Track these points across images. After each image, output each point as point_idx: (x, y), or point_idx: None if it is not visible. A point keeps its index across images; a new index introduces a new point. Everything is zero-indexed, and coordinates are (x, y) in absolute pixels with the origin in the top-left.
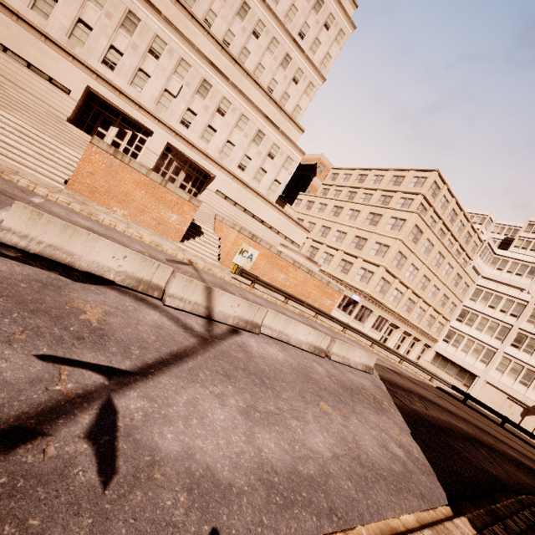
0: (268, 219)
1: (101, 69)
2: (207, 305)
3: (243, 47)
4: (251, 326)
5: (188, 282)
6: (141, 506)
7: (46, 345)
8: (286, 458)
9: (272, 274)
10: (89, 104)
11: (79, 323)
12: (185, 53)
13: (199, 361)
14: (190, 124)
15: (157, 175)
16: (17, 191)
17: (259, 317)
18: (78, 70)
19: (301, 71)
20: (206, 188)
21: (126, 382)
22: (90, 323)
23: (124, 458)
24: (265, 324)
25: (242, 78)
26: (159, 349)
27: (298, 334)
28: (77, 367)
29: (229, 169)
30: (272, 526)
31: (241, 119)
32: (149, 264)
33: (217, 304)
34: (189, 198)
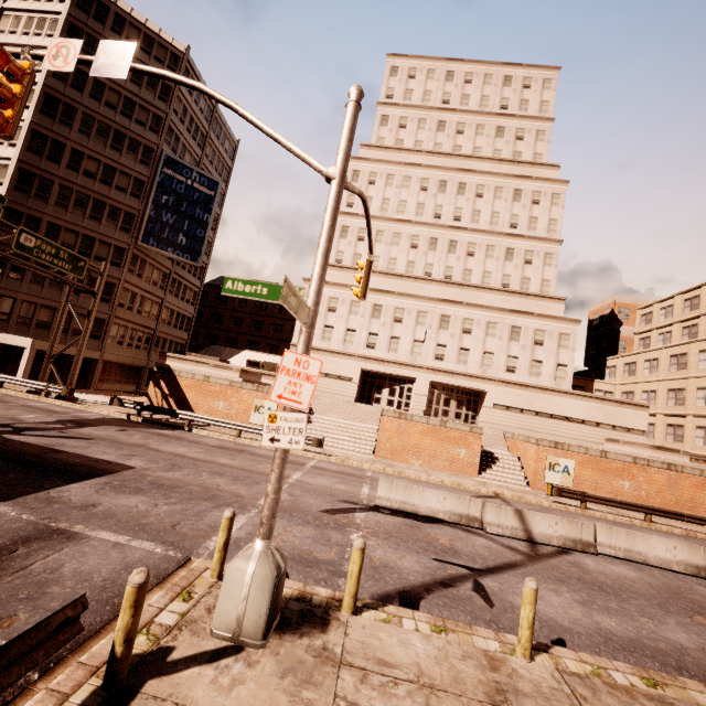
0: (573, 412)
1: (367, 352)
2: (524, 528)
3: (464, 270)
4: (581, 545)
5: (498, 508)
6: (512, 618)
7: (432, 554)
8: (628, 633)
9: (608, 485)
10: (363, 380)
11: (440, 545)
12: (419, 306)
13: (529, 569)
14: (443, 356)
15: (435, 420)
16: (358, 471)
17: (587, 533)
18: (353, 362)
19: (529, 251)
20: (481, 406)
21: (481, 574)
22: (445, 545)
23: (496, 602)
24: (601, 542)
25: (473, 294)
26: (494, 560)
27: (656, 551)
28: (452, 564)
29: (497, 377)
30: (608, 651)
31: (488, 327)
32: (462, 500)
33: (533, 525)
34: (469, 428)
